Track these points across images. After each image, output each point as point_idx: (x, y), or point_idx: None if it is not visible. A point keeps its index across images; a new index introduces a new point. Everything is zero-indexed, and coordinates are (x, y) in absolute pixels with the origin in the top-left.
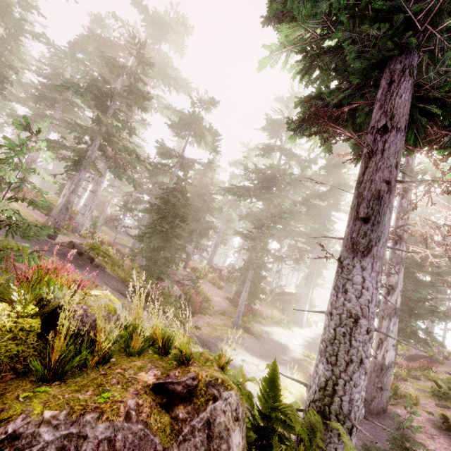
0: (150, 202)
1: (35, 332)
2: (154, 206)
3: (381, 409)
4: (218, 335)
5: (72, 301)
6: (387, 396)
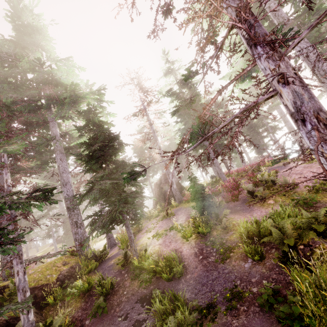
0: None
1: None
2: None
3: (113, 245)
4: None
5: None
6: (113, 239)
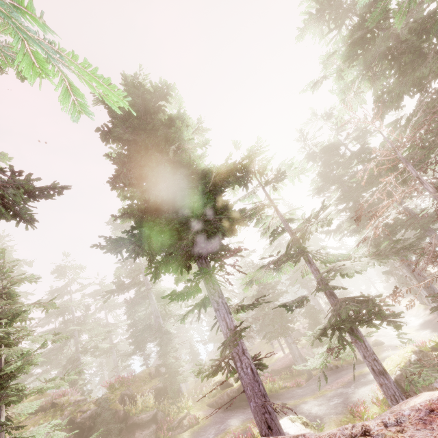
0: (310, 324)
1: (436, 352)
2: (312, 324)
3: None
4: (380, 356)
5: (437, 341)
6: None
